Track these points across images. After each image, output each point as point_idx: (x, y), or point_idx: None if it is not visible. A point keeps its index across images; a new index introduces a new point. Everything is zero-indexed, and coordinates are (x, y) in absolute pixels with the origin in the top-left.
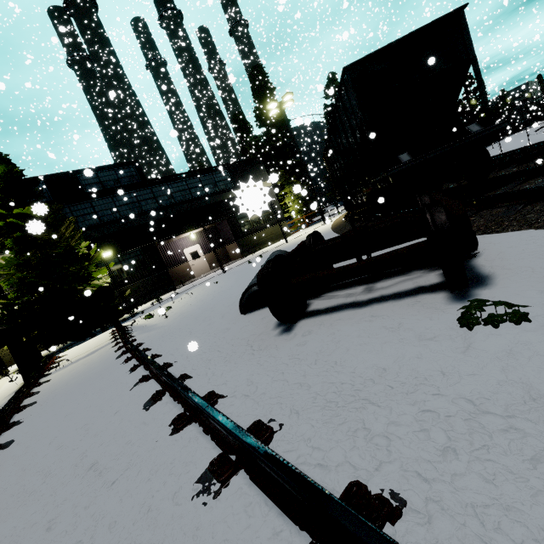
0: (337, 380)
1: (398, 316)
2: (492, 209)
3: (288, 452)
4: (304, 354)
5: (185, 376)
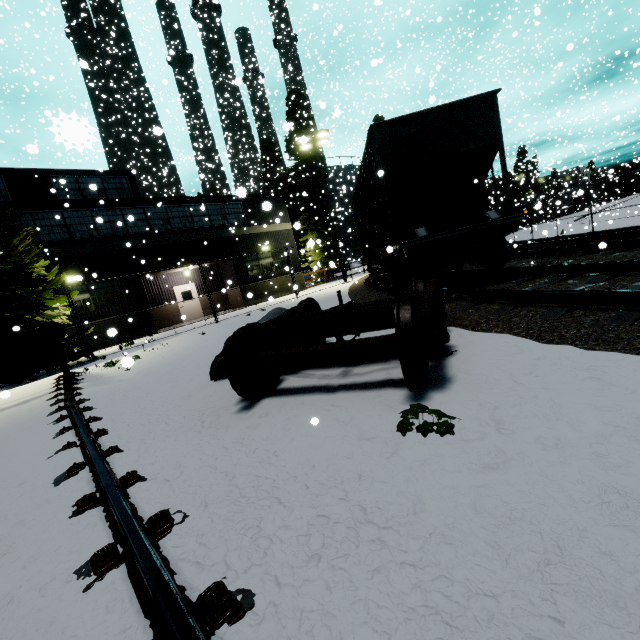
0: (265, 473)
1: (355, 409)
2: (490, 304)
3: (177, 547)
4: (250, 439)
5: (114, 450)
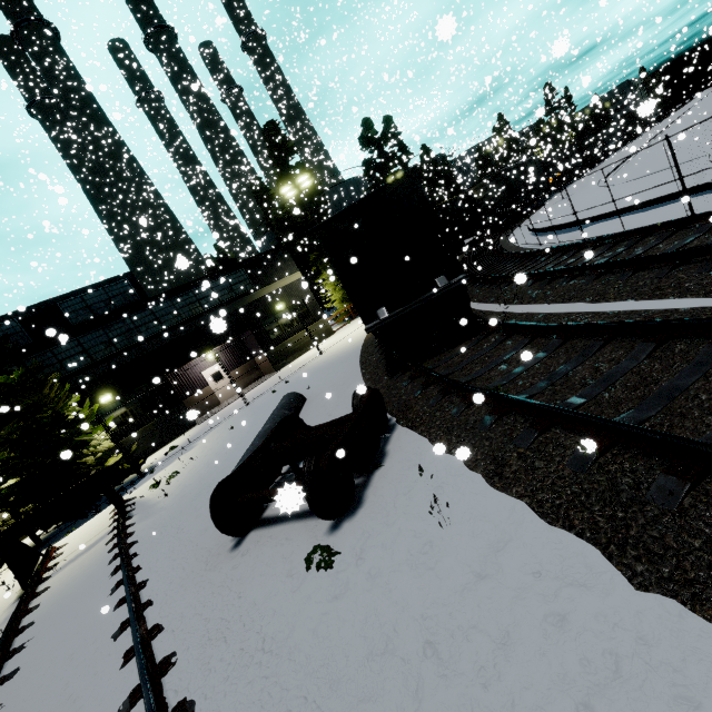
0: (228, 614)
1: (296, 542)
2: (435, 387)
3: (169, 681)
4: (229, 581)
5: (147, 604)
